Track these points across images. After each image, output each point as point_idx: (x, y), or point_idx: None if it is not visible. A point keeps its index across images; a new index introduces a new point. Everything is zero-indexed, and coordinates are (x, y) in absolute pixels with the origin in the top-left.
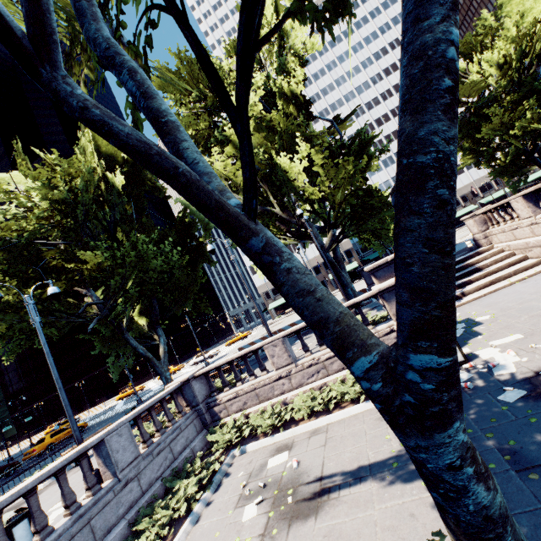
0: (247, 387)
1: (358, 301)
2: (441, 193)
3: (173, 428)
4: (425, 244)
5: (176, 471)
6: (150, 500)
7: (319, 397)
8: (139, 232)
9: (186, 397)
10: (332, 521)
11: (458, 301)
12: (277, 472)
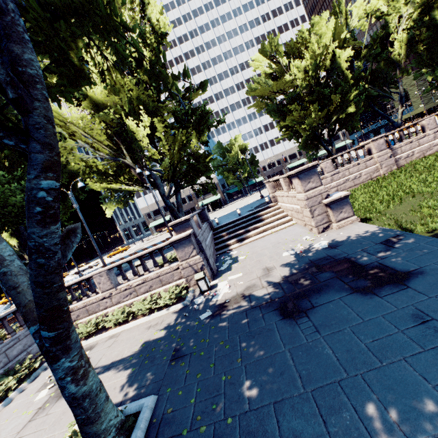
0: (80, 305)
1: (159, 247)
2: (39, 261)
3: (12, 339)
4: (34, 283)
5: (8, 370)
6: None
7: (126, 312)
8: None
9: None
10: None
11: (243, 241)
12: None
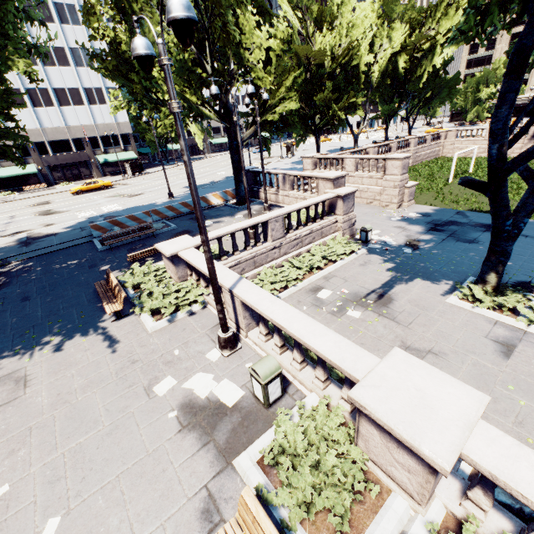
0: (246, 256)
1: (330, 198)
2: None
3: None
4: None
5: None
6: None
7: (306, 261)
8: None
9: (190, 266)
10: (405, 299)
11: None
12: (337, 298)
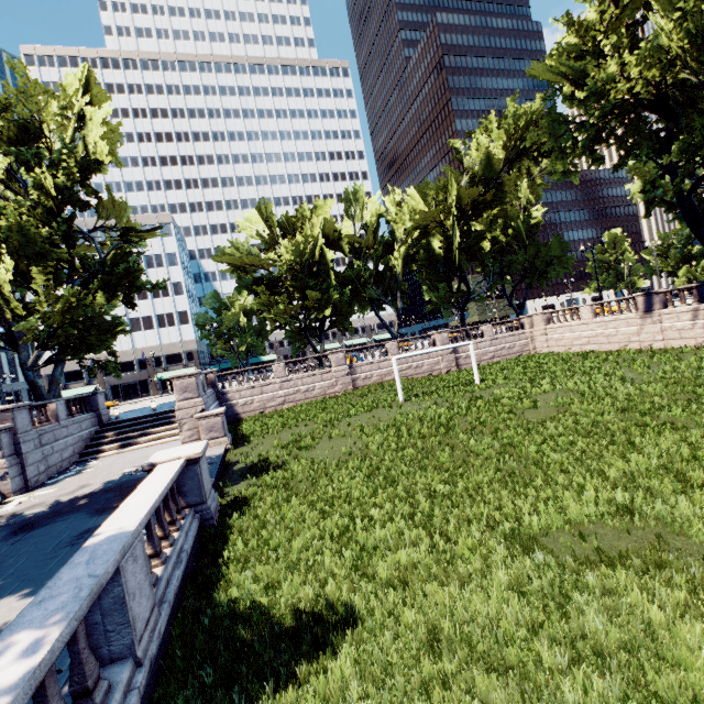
0: None
1: None
2: None
3: None
4: None
5: None
6: None
7: None
8: None
9: None
10: None
11: (124, 449)
12: None
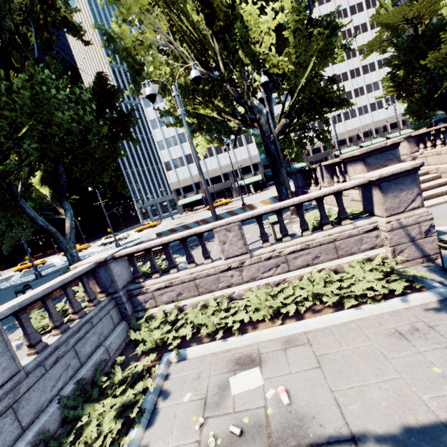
0: (184, 276)
1: (345, 188)
2: None
3: (81, 323)
4: None
5: (83, 384)
6: (35, 438)
7: (280, 296)
8: (40, 61)
9: (100, 282)
10: None
11: None
12: (255, 407)
